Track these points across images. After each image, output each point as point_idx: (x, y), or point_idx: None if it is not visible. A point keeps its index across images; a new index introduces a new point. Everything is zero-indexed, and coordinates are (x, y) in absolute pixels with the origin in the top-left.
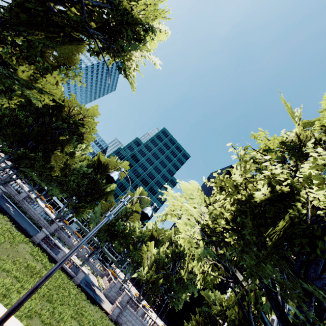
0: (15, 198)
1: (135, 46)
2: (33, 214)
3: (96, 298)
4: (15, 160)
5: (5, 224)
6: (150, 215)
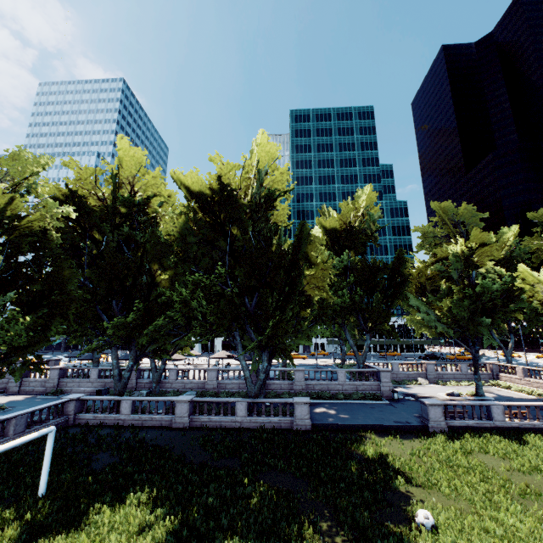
0: (297, 391)
1: None
2: (340, 388)
3: None
4: (263, 348)
5: (412, 455)
6: None
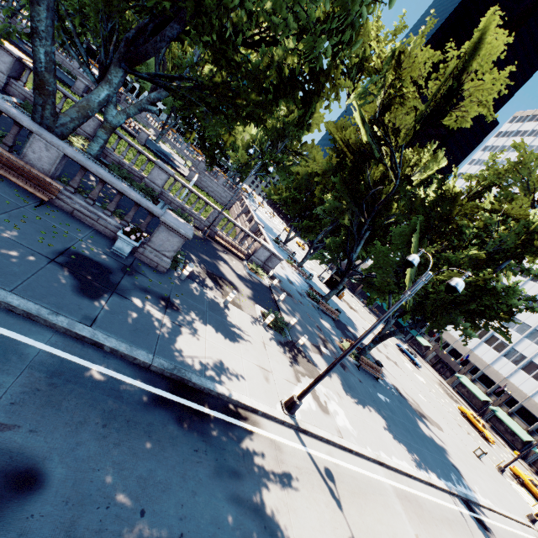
0: None
1: None
2: (72, 70)
3: (170, 163)
4: None
5: None
6: None
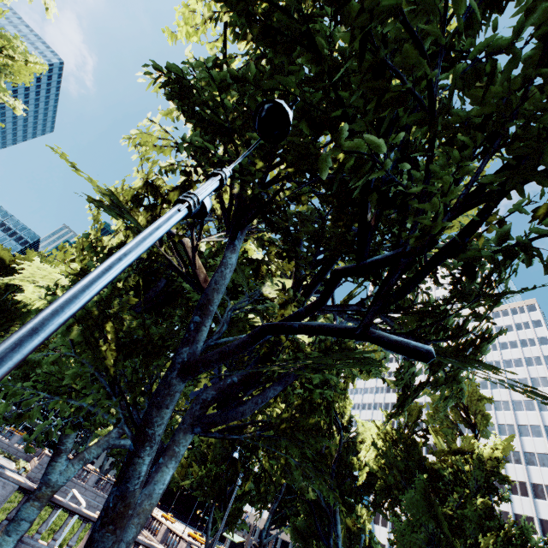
0: None
1: None
2: None
3: None
4: None
5: None
6: None
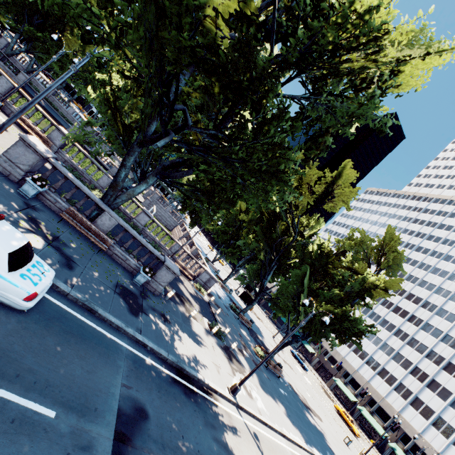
0: None
1: None
2: (66, 114)
3: None
4: (26, 41)
5: None
6: (75, 62)
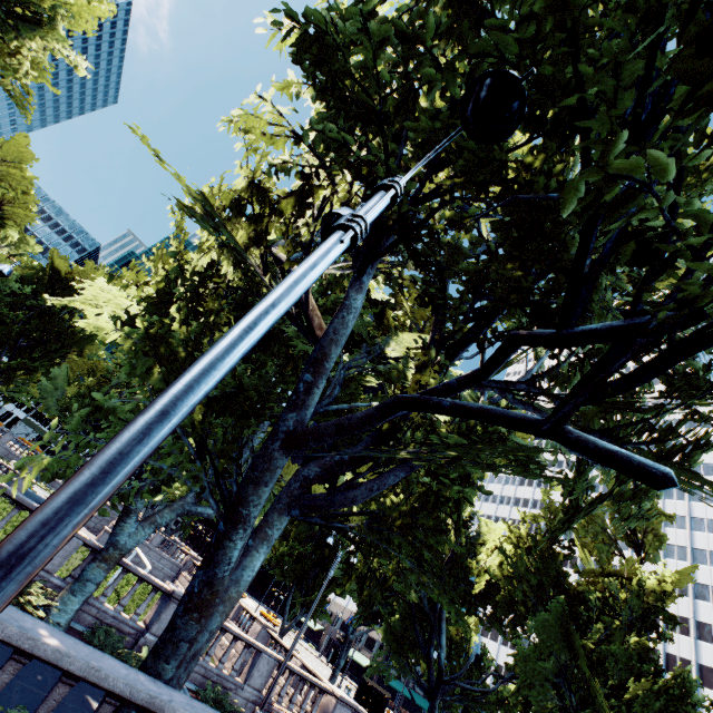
0: None
1: (28, 31)
2: None
3: None
4: None
5: None
6: (5, 271)
